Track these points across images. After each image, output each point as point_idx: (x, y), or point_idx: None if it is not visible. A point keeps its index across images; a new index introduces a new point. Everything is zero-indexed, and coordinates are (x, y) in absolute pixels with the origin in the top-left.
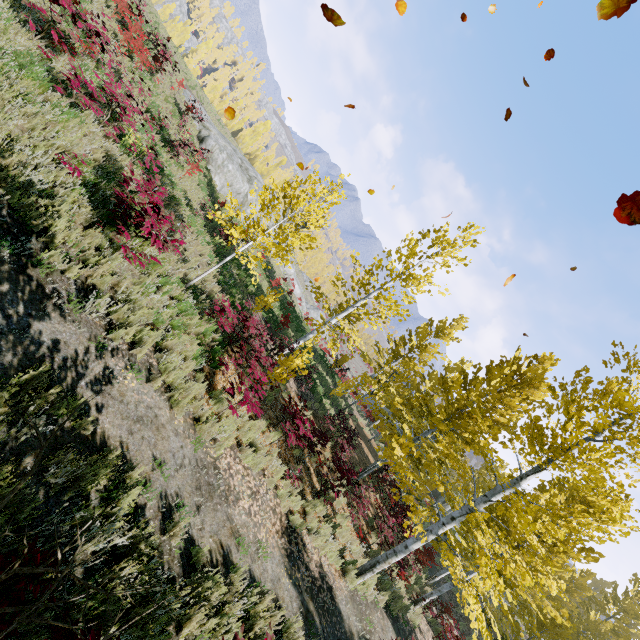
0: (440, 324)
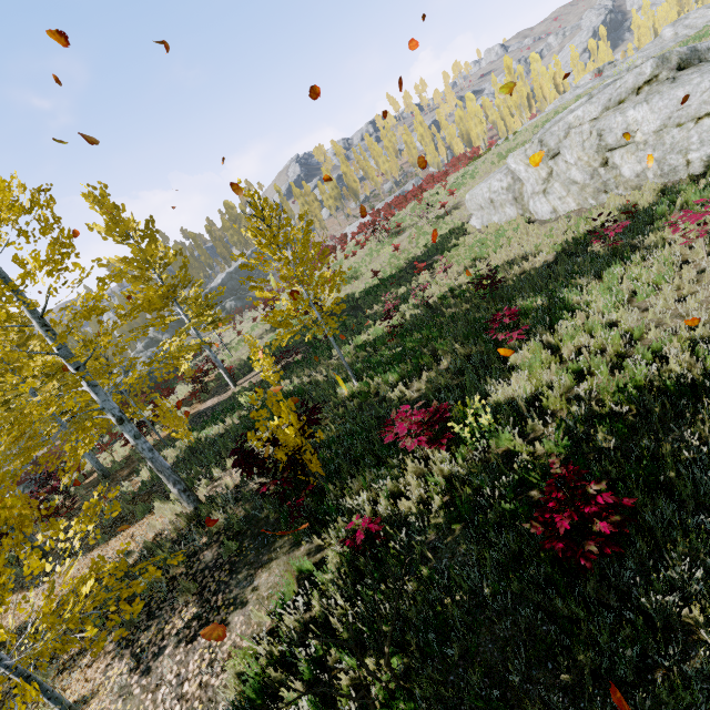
0: None
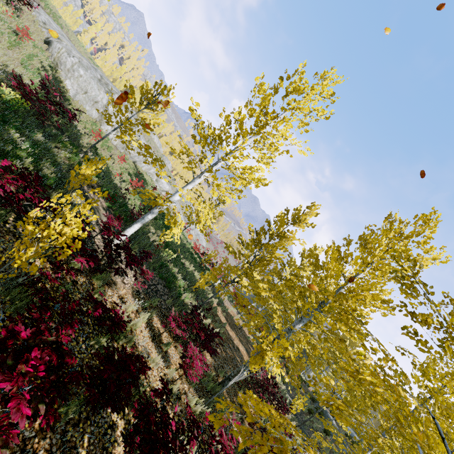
0: (295, 212)
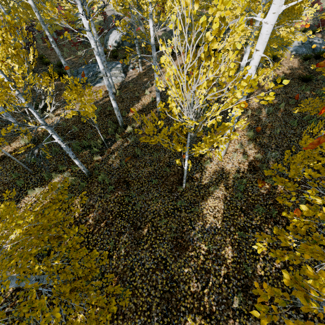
0: None
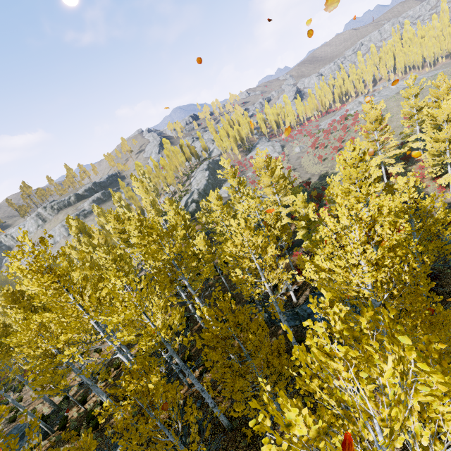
0: None
